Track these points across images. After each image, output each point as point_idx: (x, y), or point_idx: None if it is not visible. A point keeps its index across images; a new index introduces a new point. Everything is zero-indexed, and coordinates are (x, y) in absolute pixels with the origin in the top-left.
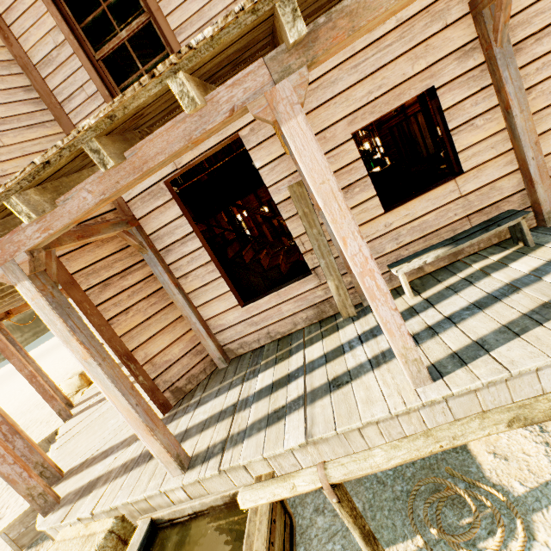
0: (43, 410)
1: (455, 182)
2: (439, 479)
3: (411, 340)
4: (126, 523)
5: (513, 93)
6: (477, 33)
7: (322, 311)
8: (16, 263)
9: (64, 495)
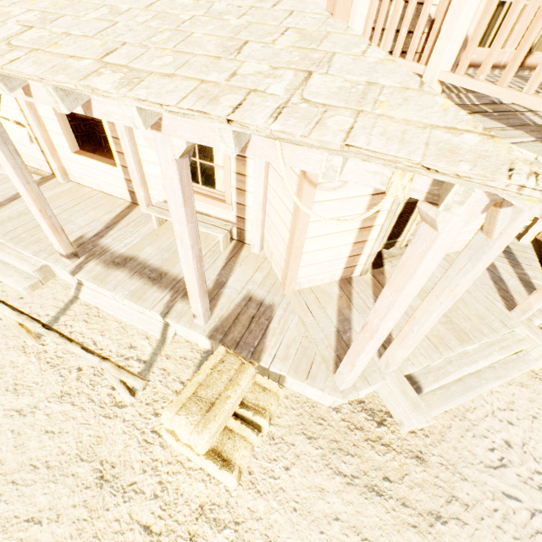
0: None
1: None
2: None
3: None
4: None
5: None
6: None
7: None
8: None
9: None
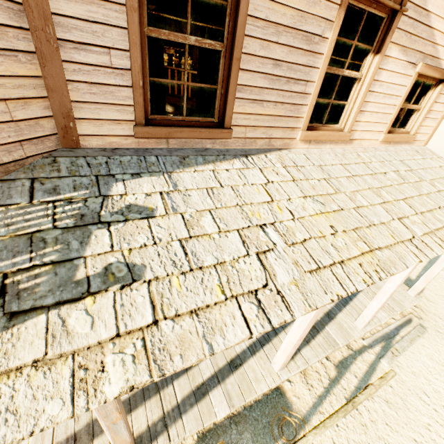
0: None
1: None
2: (282, 415)
3: (290, 357)
4: None
5: None
6: None
7: None
8: None
9: None
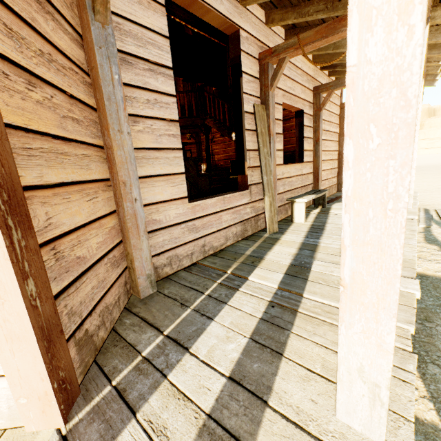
0: None
1: (301, 165)
2: None
3: None
4: None
5: (320, 135)
6: (313, 101)
7: (246, 229)
8: None
9: None
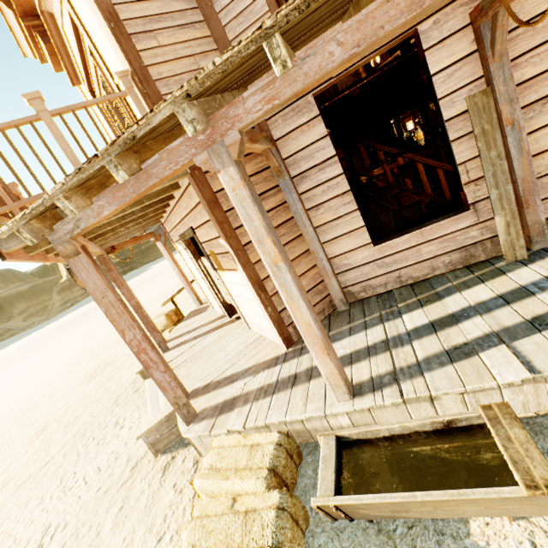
0: (125, 346)
1: None
2: None
3: None
4: (291, 439)
5: None
6: None
7: (471, 255)
8: (225, 145)
9: (199, 410)
